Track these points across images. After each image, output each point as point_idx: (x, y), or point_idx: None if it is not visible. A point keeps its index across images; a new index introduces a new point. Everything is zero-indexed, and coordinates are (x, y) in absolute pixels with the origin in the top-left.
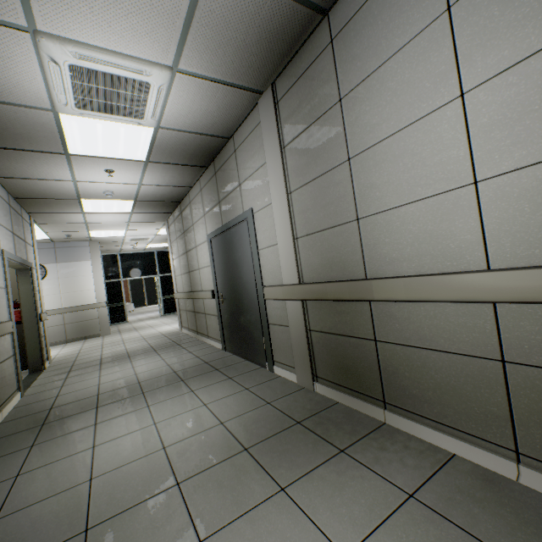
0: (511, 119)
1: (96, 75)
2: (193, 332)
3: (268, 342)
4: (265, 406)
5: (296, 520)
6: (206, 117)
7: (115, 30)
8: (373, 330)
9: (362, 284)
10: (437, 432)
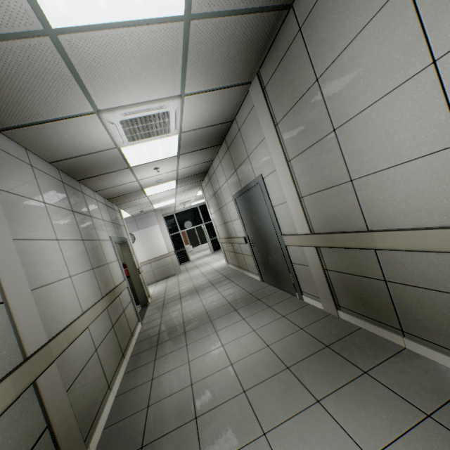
0: None
1: (136, 120)
2: (237, 267)
3: (294, 277)
4: (299, 331)
5: (330, 426)
6: (211, 114)
7: (140, 90)
8: (381, 272)
9: (364, 235)
10: None
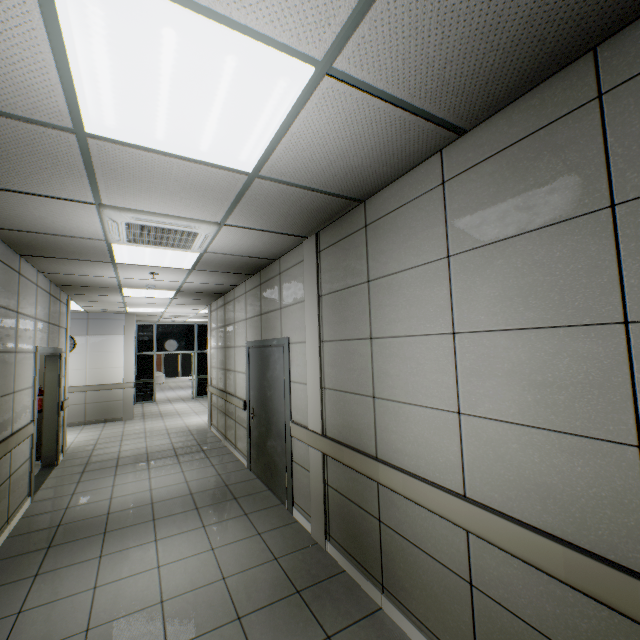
0: (484, 374)
1: (150, 228)
2: (222, 435)
3: (290, 480)
4: (271, 562)
5: None
6: (252, 248)
7: (170, 205)
8: (378, 509)
9: (371, 462)
10: (420, 633)
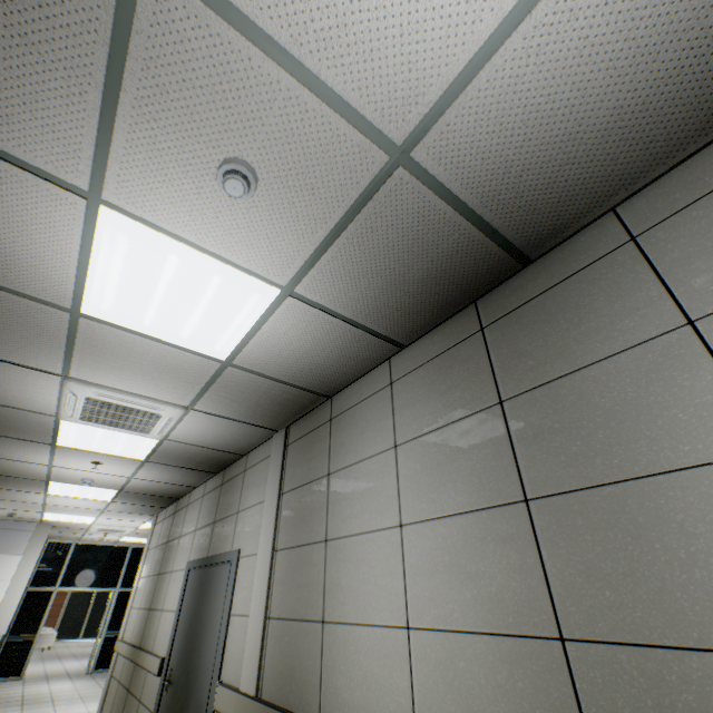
0: (428, 570)
1: (111, 404)
2: None
3: None
4: None
5: None
6: (218, 438)
7: (140, 383)
8: None
9: None
10: None
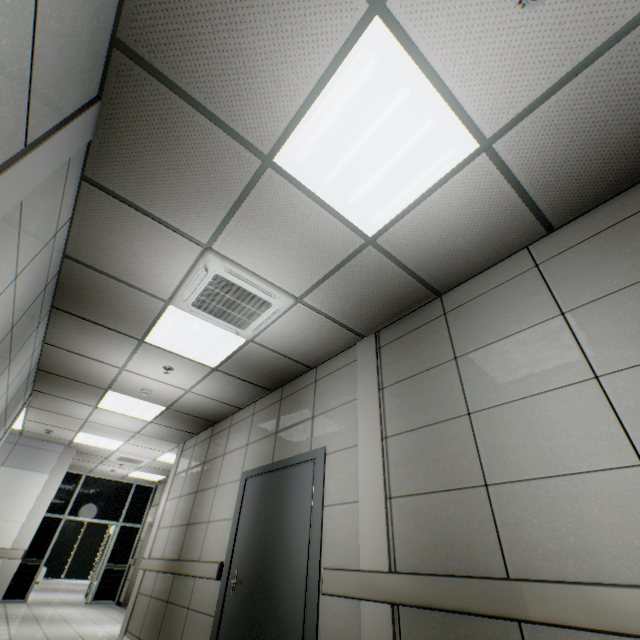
0: None
1: (232, 287)
2: None
3: None
4: None
5: None
6: (301, 343)
7: (271, 263)
8: None
9: (504, 585)
10: None
